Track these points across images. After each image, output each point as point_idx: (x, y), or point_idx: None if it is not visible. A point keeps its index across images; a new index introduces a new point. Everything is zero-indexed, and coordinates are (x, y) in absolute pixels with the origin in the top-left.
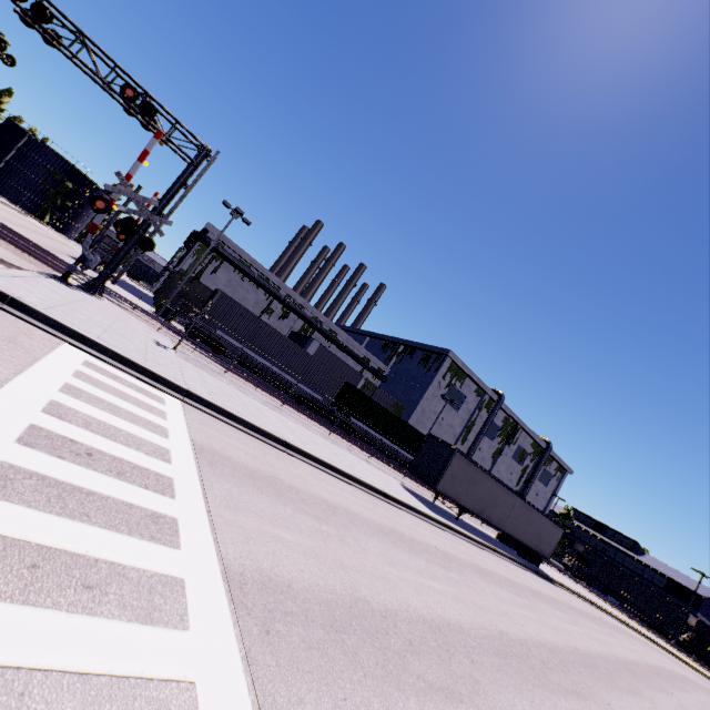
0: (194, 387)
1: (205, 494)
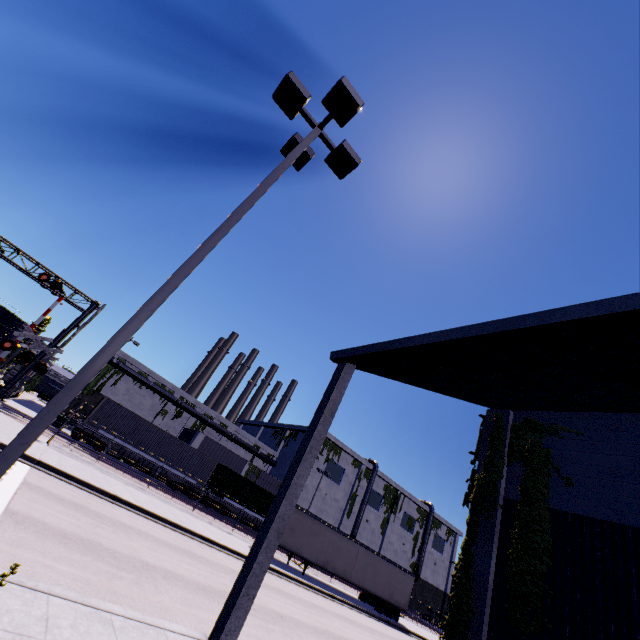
0: (47, 460)
1: (16, 493)
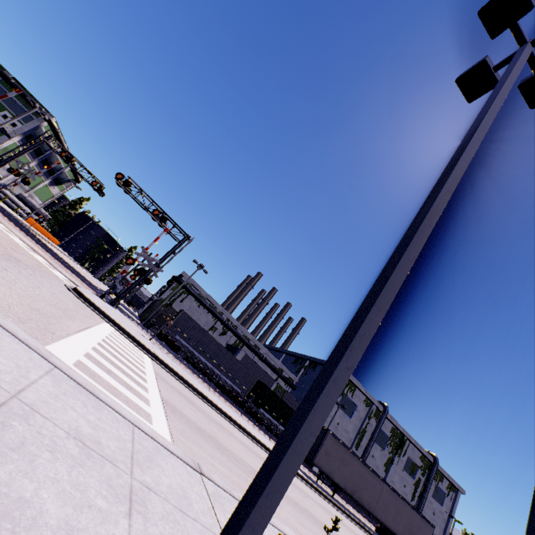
0: (158, 355)
1: (158, 382)
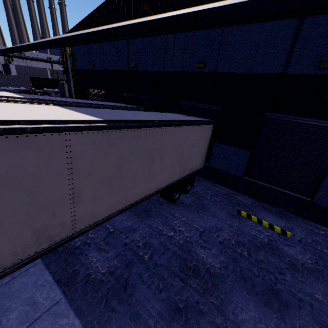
0: None
1: None
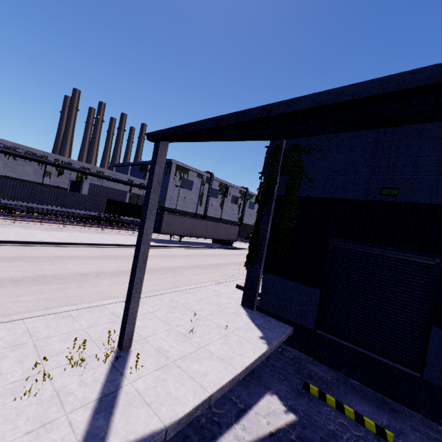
0: None
1: None
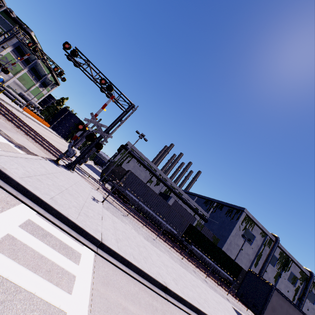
0: (107, 236)
1: None
